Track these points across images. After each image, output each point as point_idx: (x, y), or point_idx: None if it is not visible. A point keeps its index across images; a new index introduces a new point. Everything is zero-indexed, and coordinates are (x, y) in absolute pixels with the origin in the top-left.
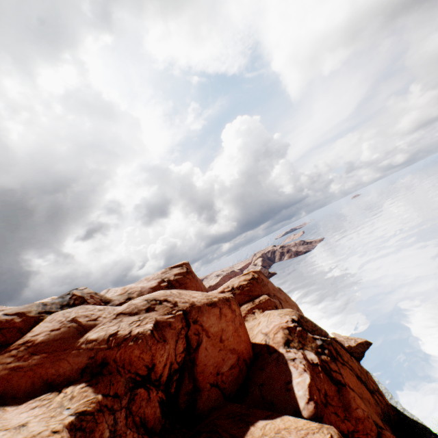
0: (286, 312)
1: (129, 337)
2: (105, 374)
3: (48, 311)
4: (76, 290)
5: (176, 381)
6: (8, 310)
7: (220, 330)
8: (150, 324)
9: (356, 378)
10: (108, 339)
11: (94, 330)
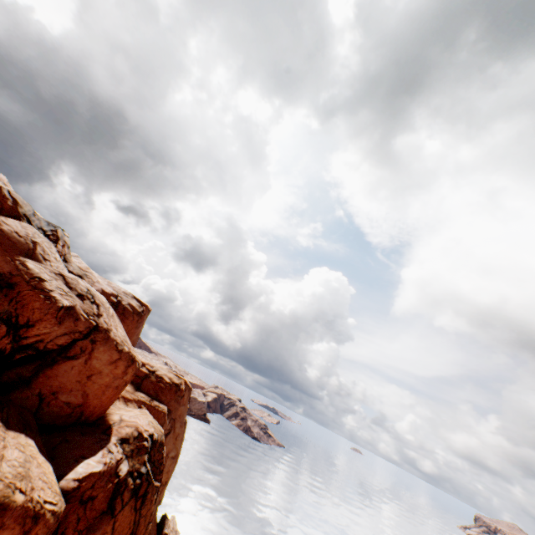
0: (157, 426)
1: (46, 292)
2: (4, 292)
3: (31, 220)
4: (62, 231)
5: (27, 358)
6: (14, 191)
7: (99, 369)
8: (69, 302)
9: (130, 534)
10: (35, 277)
11: (36, 263)
